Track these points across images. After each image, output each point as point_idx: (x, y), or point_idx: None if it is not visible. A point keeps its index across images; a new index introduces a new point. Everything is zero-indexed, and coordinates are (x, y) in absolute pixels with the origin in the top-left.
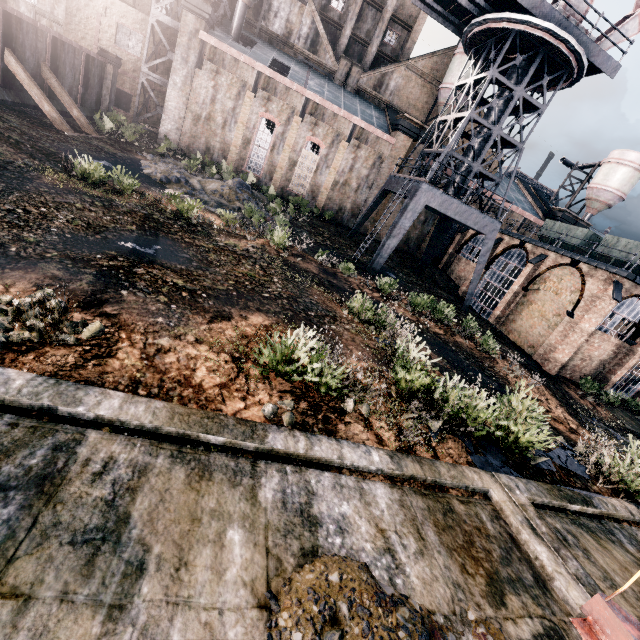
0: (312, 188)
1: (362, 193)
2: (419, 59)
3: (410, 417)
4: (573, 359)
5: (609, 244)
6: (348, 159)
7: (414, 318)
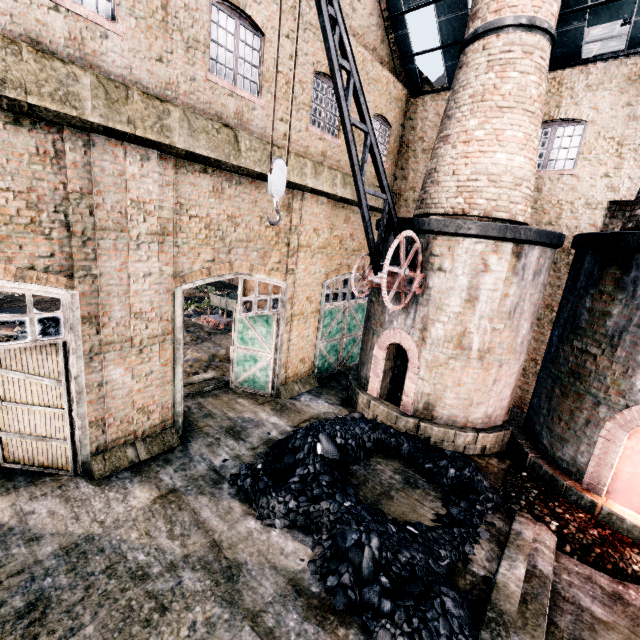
0: None
1: None
2: None
3: None
4: None
5: None
6: None
7: None
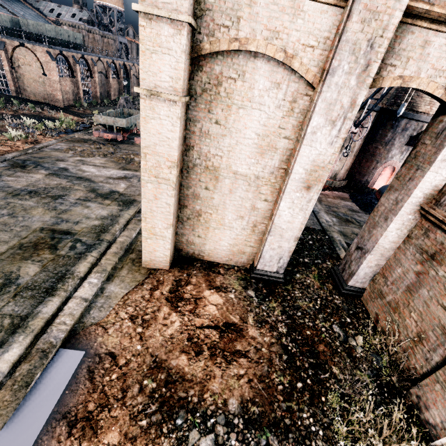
0: None
1: None
2: None
3: (48, 135)
4: (64, 96)
5: (25, 25)
6: None
7: None
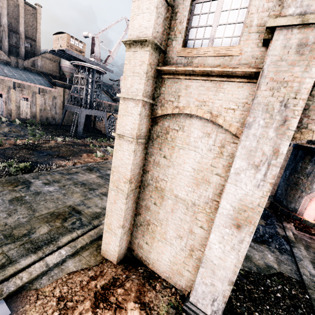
0: (31, 114)
1: (53, 110)
2: (46, 54)
3: None
4: None
5: None
6: (42, 100)
7: (101, 144)
